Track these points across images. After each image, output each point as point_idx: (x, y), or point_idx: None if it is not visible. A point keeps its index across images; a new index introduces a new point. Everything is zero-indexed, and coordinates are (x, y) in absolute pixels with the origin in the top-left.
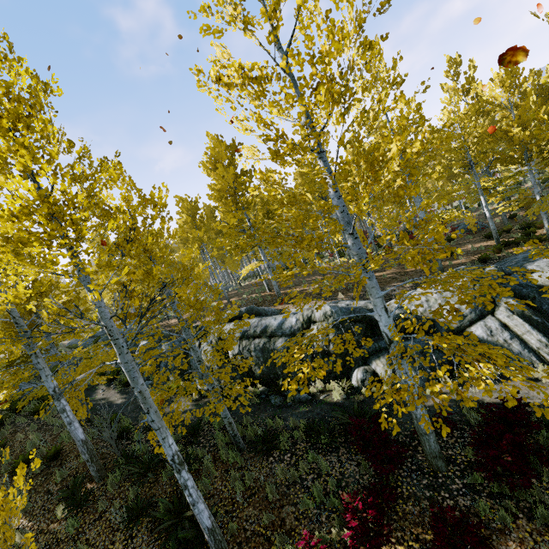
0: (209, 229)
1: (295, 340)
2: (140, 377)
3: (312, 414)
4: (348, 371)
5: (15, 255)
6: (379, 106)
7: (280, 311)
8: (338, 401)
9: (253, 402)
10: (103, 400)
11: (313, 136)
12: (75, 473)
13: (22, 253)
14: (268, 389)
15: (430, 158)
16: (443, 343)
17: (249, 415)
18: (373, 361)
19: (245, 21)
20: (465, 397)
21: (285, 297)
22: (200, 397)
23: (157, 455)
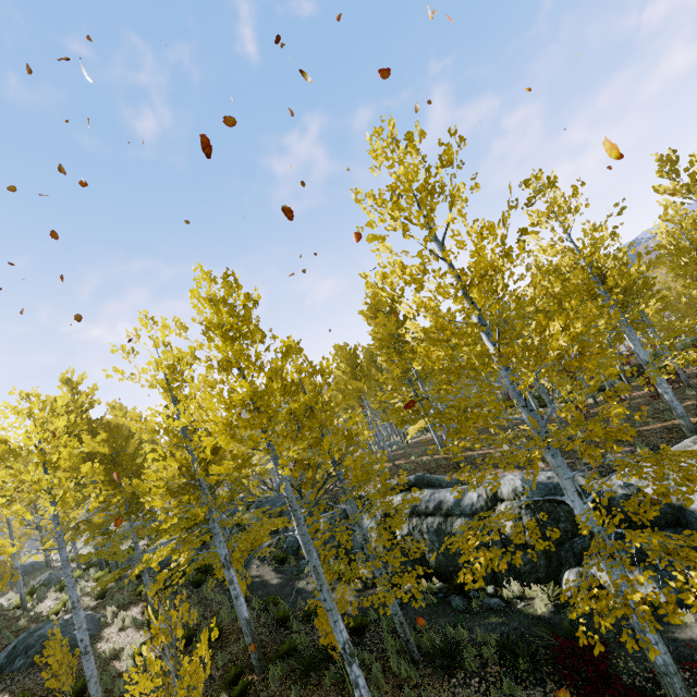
0: (370, 379)
1: (471, 524)
2: (314, 550)
3: (507, 628)
4: (556, 572)
5: (227, 433)
6: (534, 292)
7: (459, 482)
8: (543, 614)
9: (428, 602)
10: (258, 577)
11: (474, 312)
12: (235, 659)
13: (236, 434)
14: (448, 587)
15: (643, 286)
16: (635, 542)
17: (424, 618)
18: (591, 561)
19: (404, 230)
20: (669, 611)
21: (464, 462)
22: (363, 587)
23: (319, 651)
